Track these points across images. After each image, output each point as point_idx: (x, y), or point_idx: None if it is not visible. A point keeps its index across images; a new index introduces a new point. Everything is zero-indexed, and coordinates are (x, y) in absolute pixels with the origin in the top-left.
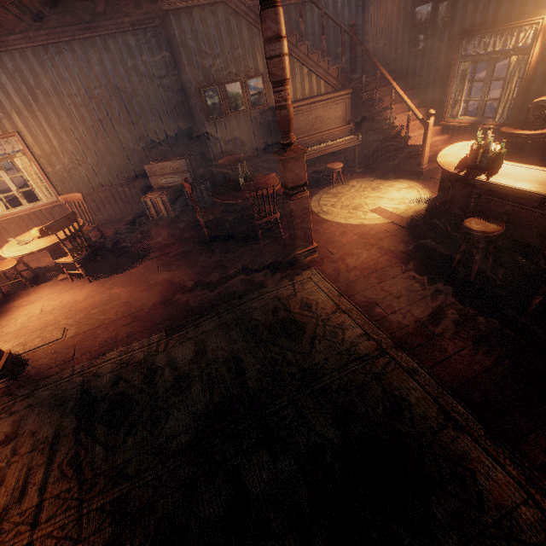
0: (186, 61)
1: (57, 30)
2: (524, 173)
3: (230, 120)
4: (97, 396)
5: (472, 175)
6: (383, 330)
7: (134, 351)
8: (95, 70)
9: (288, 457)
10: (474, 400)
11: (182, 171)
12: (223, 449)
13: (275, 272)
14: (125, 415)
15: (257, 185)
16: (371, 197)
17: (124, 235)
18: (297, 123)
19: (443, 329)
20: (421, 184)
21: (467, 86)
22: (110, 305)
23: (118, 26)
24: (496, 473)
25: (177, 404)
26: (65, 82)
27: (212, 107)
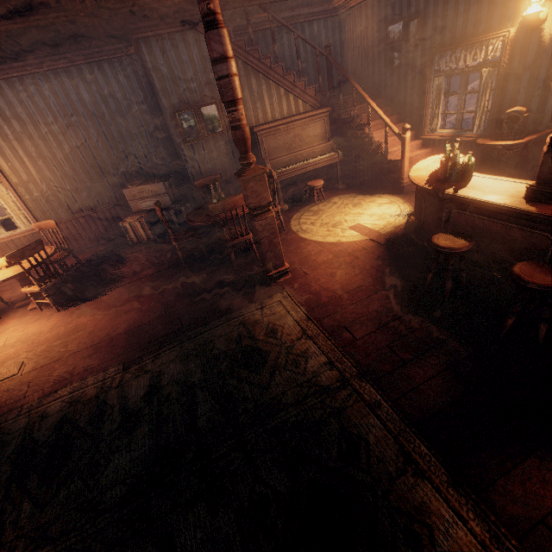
0: (159, 87)
1: (32, 61)
2: (493, 185)
3: (208, 142)
4: (39, 440)
5: (441, 188)
6: (348, 358)
7: (87, 386)
8: (72, 98)
9: (228, 512)
10: (440, 438)
11: (161, 194)
12: (159, 502)
13: (246, 296)
14: (63, 463)
15: (224, 206)
16: (351, 214)
17: (103, 260)
18: (275, 142)
19: (412, 355)
20: (403, 199)
21: (453, 100)
22: (74, 336)
23: (93, 56)
24: (457, 531)
25: (120, 449)
26: (41, 111)
27: (188, 129)
